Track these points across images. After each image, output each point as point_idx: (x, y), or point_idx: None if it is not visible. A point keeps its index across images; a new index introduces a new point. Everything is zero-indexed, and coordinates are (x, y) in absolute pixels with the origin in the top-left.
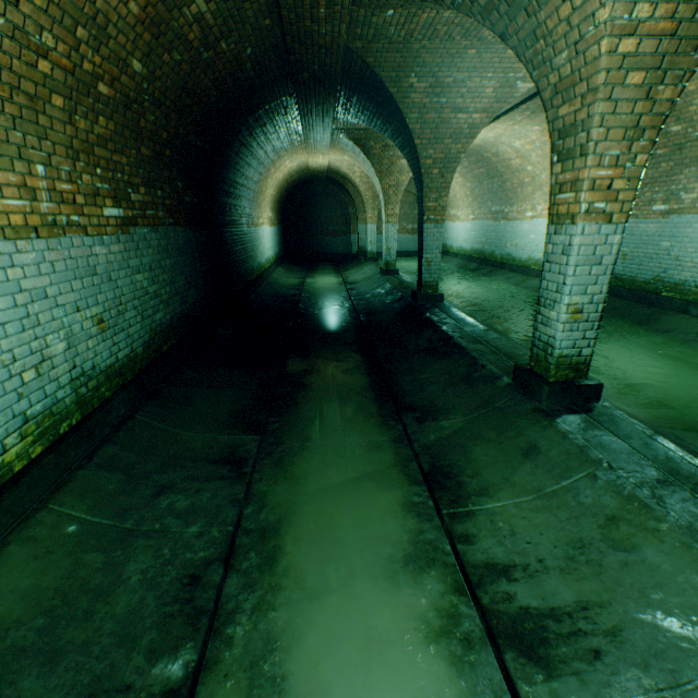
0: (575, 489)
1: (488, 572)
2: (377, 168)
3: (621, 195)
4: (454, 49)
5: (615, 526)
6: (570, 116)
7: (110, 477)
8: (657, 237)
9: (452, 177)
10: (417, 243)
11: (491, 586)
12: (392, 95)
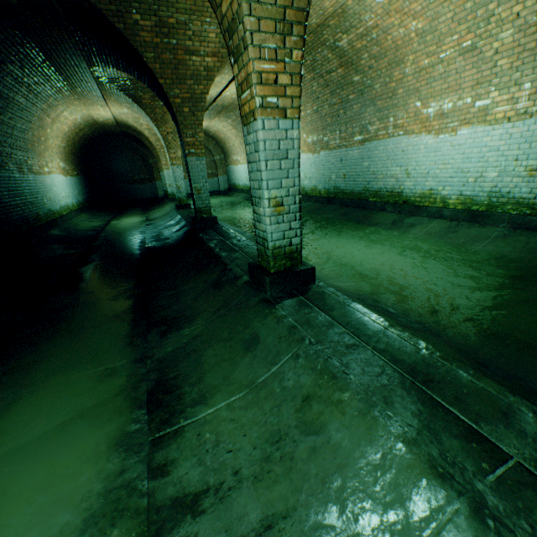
0: (282, 373)
1: (173, 512)
2: (153, 117)
3: (289, 91)
4: None
5: (309, 406)
6: (230, 10)
7: None
8: (360, 159)
9: (202, 115)
10: (213, 185)
11: (170, 534)
12: (120, 31)
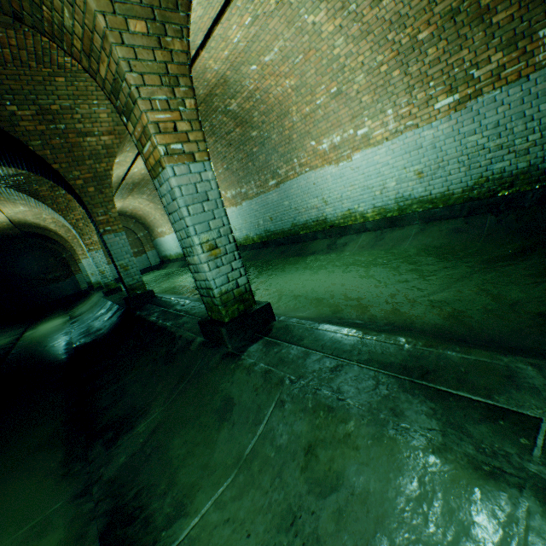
0: (271, 430)
1: None
2: (56, 207)
3: (191, 136)
4: (39, 76)
5: (315, 457)
6: (109, 72)
7: None
8: (280, 200)
9: (111, 191)
10: (143, 262)
11: None
12: None
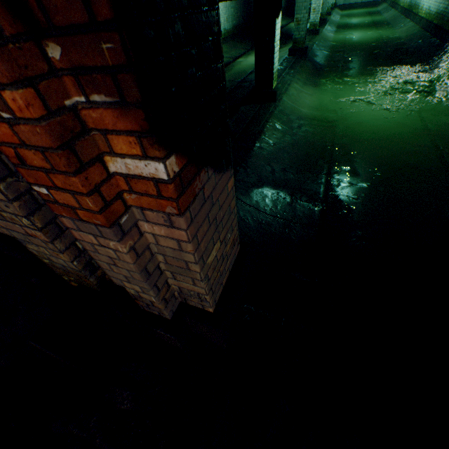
0: None
1: None
2: None
3: None
4: None
5: None
6: None
7: (228, 46)
8: None
9: None
10: None
11: None
12: None
